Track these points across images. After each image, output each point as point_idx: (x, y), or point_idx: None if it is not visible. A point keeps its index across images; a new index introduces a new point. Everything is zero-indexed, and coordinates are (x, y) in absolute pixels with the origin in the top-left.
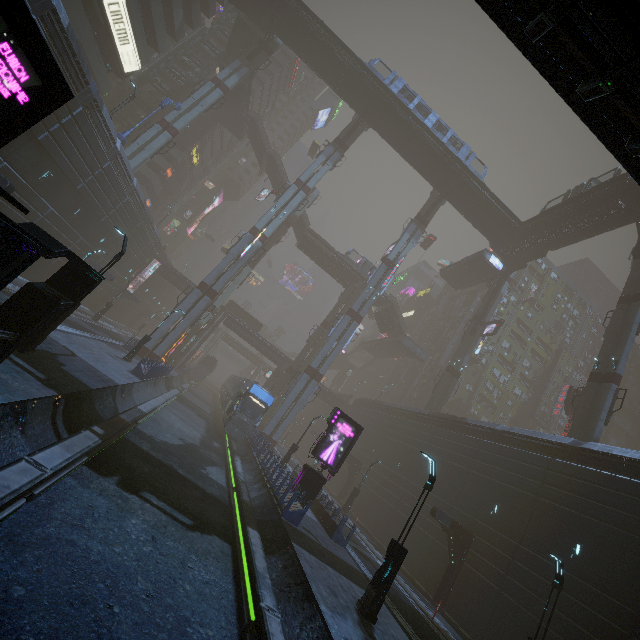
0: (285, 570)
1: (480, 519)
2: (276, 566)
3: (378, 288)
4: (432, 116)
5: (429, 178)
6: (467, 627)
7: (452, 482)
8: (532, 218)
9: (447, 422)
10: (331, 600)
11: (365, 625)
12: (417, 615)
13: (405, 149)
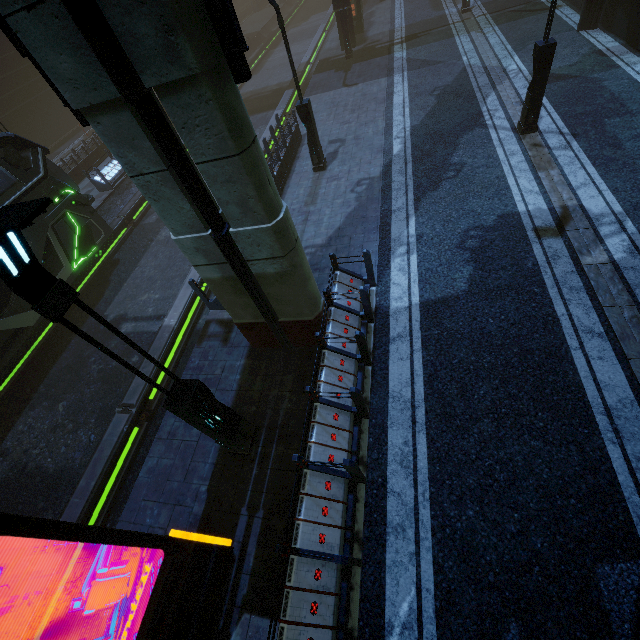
0: None
1: None
2: None
3: None
4: None
5: None
6: None
7: None
8: None
9: None
10: None
11: None
12: None
13: None
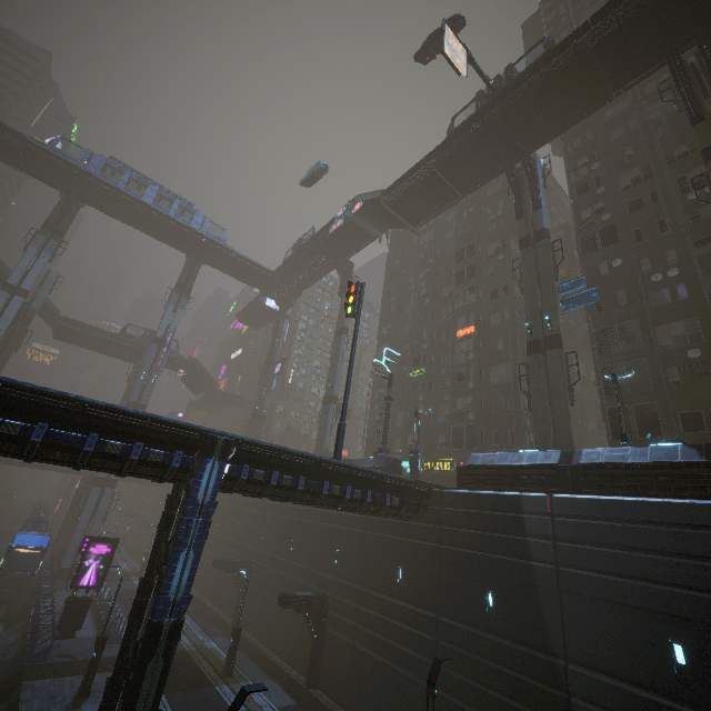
0: (8, 708)
1: (258, 547)
2: (2, 710)
3: (155, 370)
4: (150, 190)
5: (175, 246)
6: (252, 630)
7: (245, 525)
8: (278, 269)
9: None
10: (42, 705)
11: (76, 702)
12: (179, 655)
13: (136, 223)
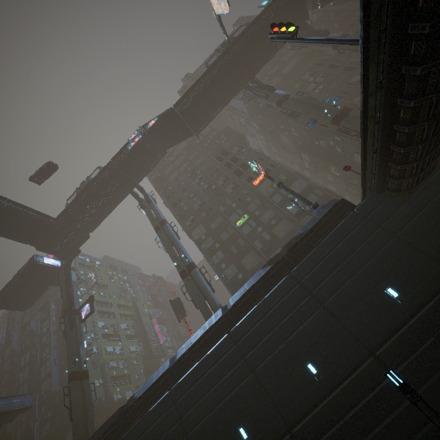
0: None
1: None
2: None
3: None
4: None
5: None
6: None
7: None
8: (62, 212)
9: (119, 424)
10: None
11: None
12: None
13: None
